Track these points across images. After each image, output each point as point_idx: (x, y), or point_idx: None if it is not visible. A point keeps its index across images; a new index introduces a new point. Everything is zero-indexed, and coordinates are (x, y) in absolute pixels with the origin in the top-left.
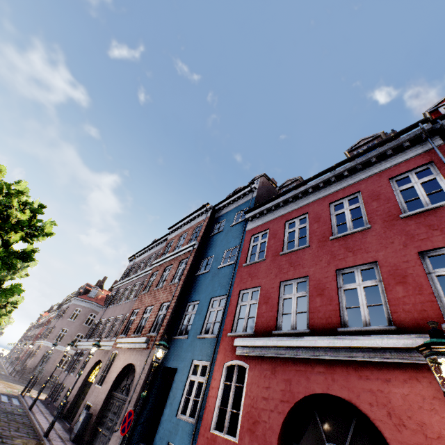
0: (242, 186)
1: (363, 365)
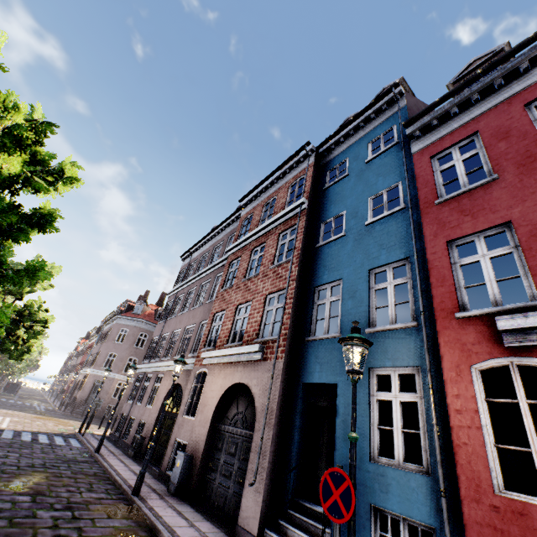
0: (357, 112)
1: None
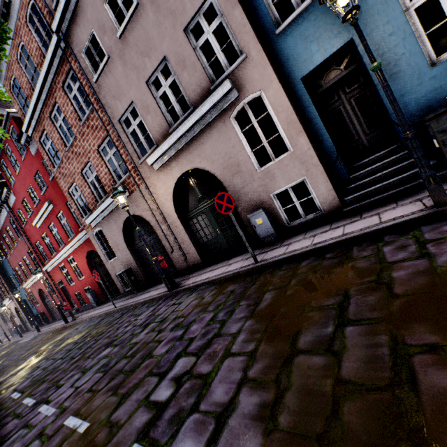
0: None
1: (38, 281)
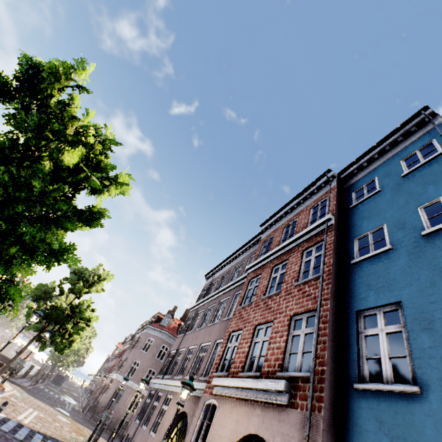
0: None
1: None
